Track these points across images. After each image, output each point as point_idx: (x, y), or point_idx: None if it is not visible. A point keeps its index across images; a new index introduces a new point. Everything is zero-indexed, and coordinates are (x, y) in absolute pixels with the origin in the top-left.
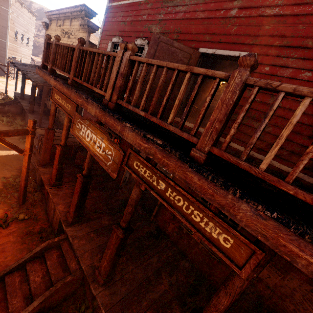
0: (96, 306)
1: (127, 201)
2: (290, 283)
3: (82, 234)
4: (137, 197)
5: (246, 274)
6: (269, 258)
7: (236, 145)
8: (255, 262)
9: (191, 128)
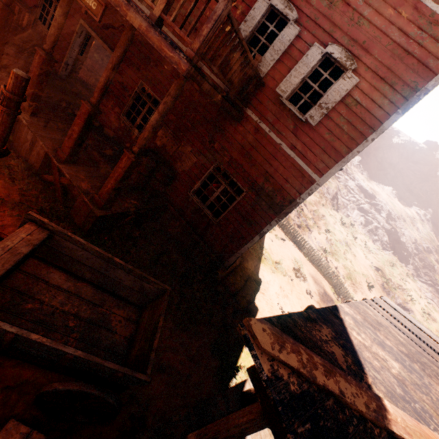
0: (18, 124)
1: (66, 90)
2: (182, 149)
3: (2, 78)
4: (59, 19)
5: (99, 19)
6: (125, 42)
7: (174, 36)
8: (102, 11)
9: (143, 11)
